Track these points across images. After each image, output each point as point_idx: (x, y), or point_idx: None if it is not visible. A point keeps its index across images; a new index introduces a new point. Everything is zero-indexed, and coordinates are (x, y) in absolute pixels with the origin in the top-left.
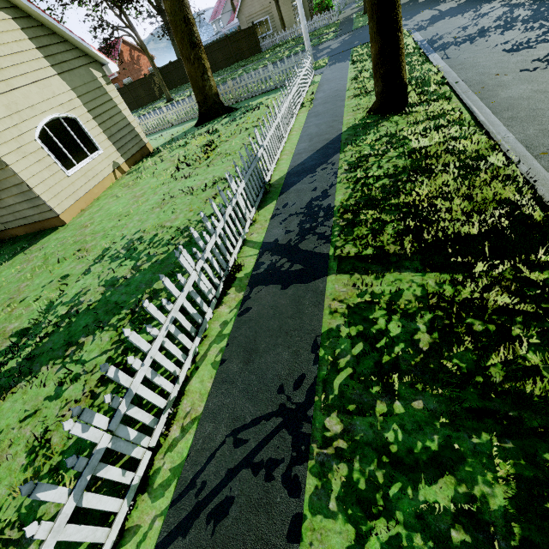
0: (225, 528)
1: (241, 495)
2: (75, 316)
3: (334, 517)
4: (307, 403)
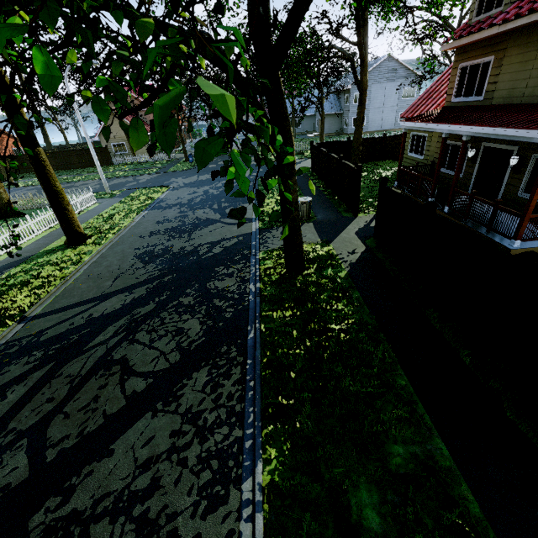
0: None
1: None
2: None
3: None
4: None
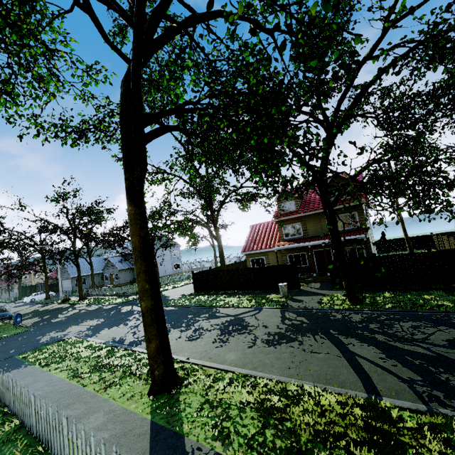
0: None
1: None
2: None
3: None
4: None
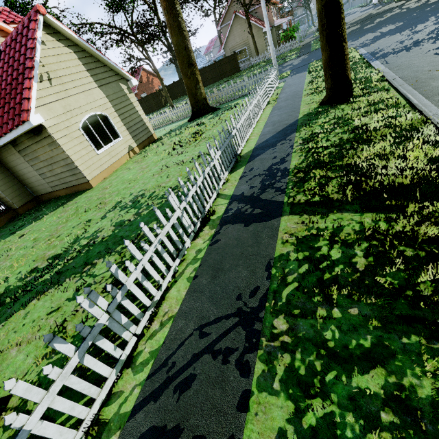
0: (187, 397)
1: (202, 373)
2: (93, 245)
3: (277, 395)
4: (259, 307)
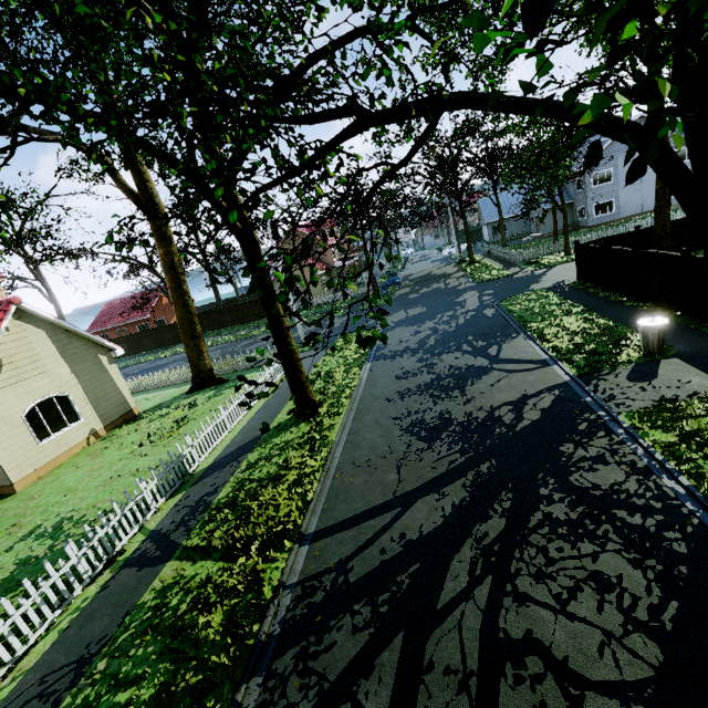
0: None
1: None
2: None
3: None
4: (97, 653)
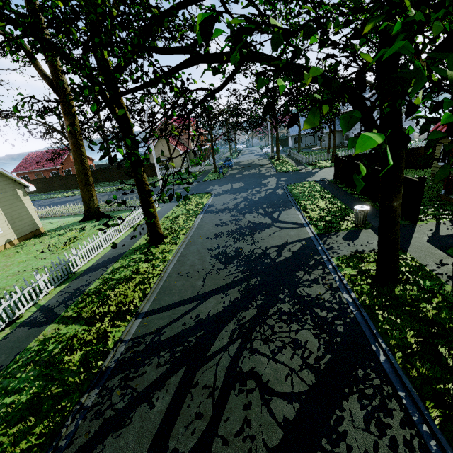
0: None
1: None
2: None
3: None
4: None
